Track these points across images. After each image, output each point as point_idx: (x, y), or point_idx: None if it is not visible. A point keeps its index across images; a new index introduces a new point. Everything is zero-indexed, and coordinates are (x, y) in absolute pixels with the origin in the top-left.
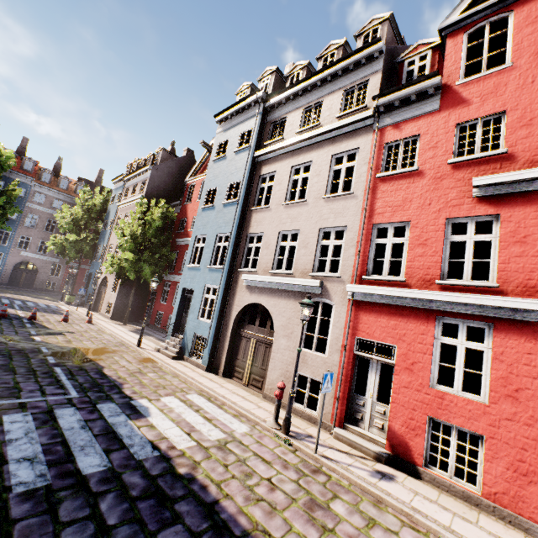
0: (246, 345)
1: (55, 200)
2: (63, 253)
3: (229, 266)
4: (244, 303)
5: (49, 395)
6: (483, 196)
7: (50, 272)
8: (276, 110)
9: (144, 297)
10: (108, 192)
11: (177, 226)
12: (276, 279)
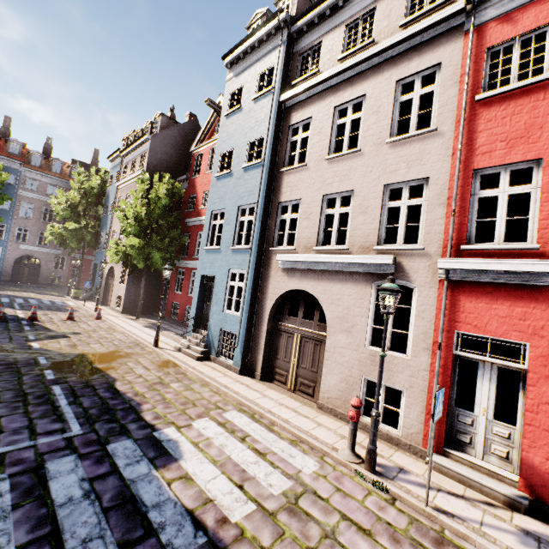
0: (288, 341)
1: (49, 187)
2: (64, 244)
3: (258, 244)
4: (281, 291)
5: (40, 435)
6: None
7: (54, 265)
8: (305, 35)
9: (156, 287)
10: (105, 172)
11: (186, 205)
12: (326, 258)
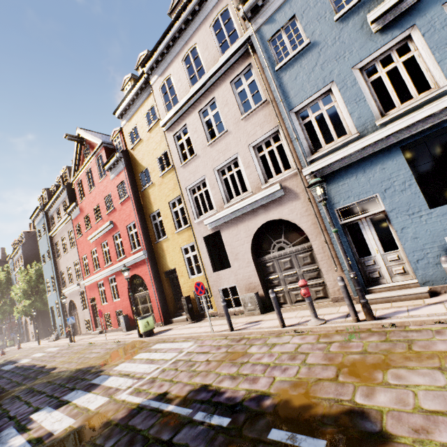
0: (76, 318)
1: None
2: None
3: (59, 289)
4: (68, 302)
5: None
6: (93, 242)
7: None
8: (50, 212)
9: None
10: (8, 266)
11: None
12: (69, 288)
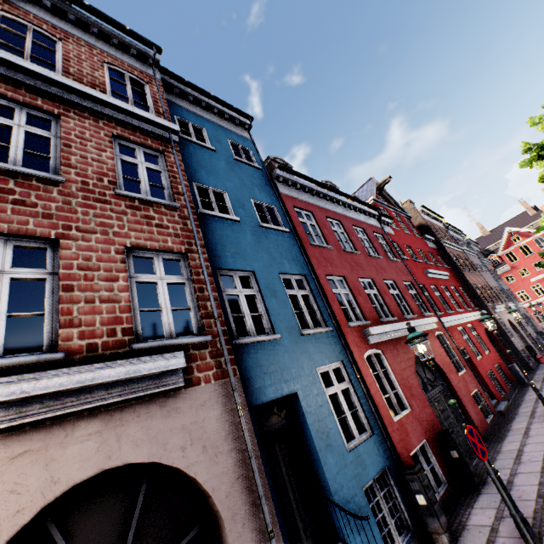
0: None
1: None
2: None
3: None
4: None
5: None
6: (533, 281)
7: None
8: None
9: None
10: None
11: None
12: None
